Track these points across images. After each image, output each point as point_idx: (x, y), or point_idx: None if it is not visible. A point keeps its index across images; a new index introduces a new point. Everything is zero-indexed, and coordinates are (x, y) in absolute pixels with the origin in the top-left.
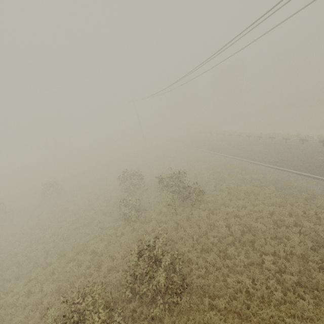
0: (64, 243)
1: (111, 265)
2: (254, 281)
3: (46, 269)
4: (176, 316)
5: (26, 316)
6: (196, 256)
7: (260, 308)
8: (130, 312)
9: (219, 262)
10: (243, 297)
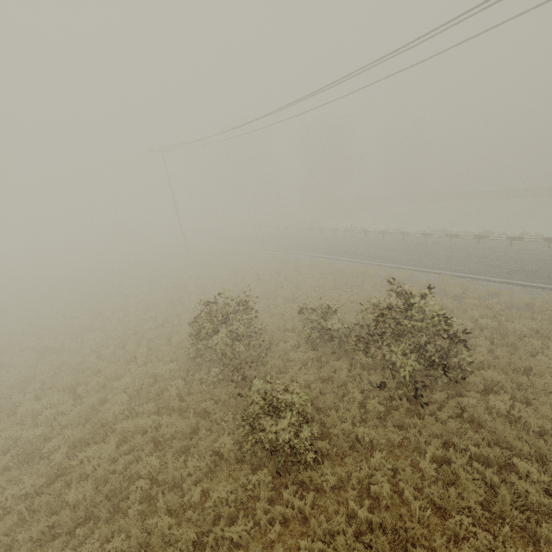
0: None
1: None
2: None
3: None
4: None
5: None
6: None
7: None
8: None
9: None
10: None
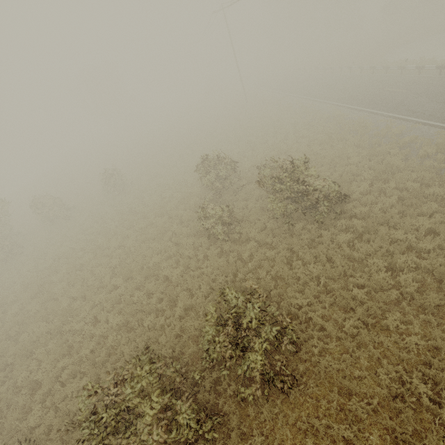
0: (131, 261)
1: (188, 303)
2: (434, 383)
3: (111, 294)
4: (280, 404)
5: (93, 348)
6: (321, 315)
7: (441, 439)
8: (213, 380)
9: (366, 335)
10: (409, 414)
